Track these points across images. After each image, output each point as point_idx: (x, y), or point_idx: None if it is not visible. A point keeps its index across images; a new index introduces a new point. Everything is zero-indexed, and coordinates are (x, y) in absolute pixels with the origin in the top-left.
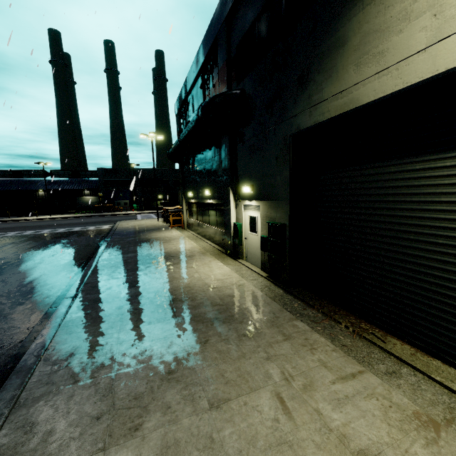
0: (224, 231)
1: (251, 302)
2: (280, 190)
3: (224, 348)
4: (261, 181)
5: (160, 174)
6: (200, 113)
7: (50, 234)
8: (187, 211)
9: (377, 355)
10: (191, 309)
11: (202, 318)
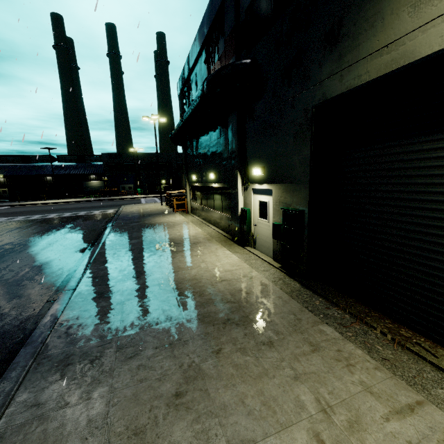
0: (230, 216)
1: (266, 299)
2: (297, 172)
3: (241, 360)
4: (275, 162)
5: (163, 158)
6: (205, 88)
7: (56, 219)
8: (191, 196)
9: (430, 375)
10: (199, 307)
11: (213, 319)
